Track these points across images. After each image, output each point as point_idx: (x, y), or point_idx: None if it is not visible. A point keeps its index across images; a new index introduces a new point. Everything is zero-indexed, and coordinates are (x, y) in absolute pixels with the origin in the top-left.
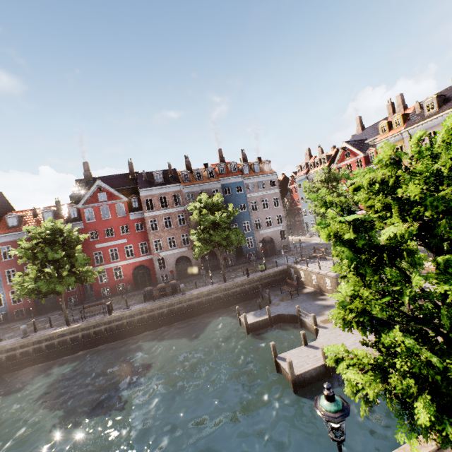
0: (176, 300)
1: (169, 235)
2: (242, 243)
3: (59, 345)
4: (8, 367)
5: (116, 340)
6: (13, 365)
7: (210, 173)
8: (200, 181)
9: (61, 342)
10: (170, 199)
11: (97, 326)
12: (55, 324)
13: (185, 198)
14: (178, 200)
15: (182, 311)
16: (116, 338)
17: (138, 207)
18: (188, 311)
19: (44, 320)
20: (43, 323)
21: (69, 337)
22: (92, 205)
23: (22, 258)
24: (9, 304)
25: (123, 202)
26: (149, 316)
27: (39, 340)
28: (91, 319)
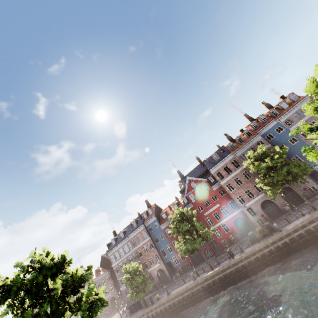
0: (275, 238)
1: (244, 189)
2: (308, 170)
3: (213, 283)
4: (195, 300)
5: (247, 277)
6: (196, 298)
7: (247, 134)
8: (243, 143)
9: (213, 281)
10: (230, 166)
11: (229, 268)
12: (206, 270)
13: (240, 160)
14: (237, 163)
15: (287, 246)
16: (246, 276)
17: (214, 181)
18: (293, 245)
19: (200, 269)
20: (200, 270)
21: (216, 278)
22: (191, 192)
23: (174, 233)
24: (181, 261)
25: (204, 182)
26: (261, 255)
27: (201, 281)
28: (223, 263)
